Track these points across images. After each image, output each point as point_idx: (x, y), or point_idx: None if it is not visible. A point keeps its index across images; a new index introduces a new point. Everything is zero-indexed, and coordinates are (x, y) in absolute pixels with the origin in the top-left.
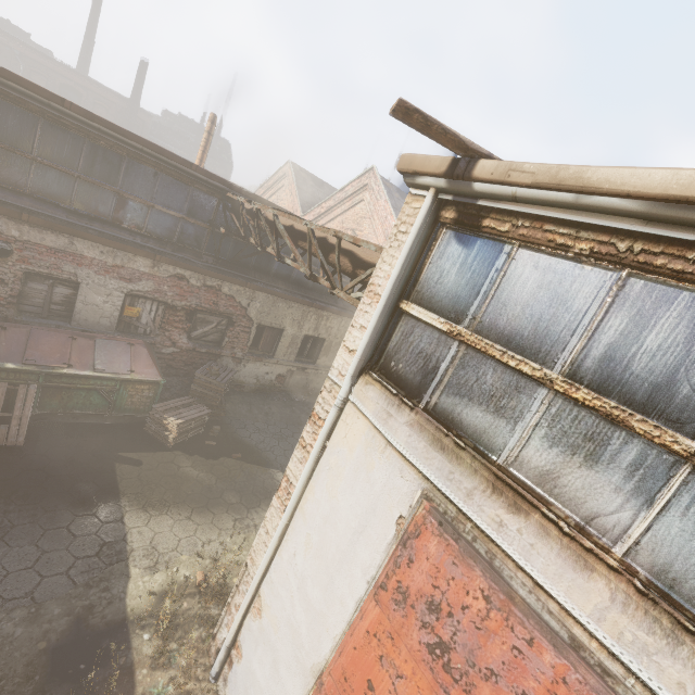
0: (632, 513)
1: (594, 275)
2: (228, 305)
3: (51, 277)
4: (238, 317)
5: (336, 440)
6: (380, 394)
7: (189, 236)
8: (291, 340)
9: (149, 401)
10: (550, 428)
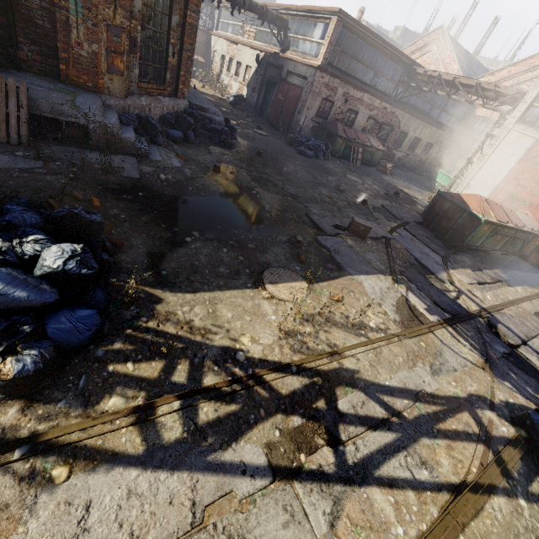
0: None
1: None
2: (394, 121)
3: (351, 110)
4: (395, 127)
5: (505, 139)
6: (522, 126)
7: (389, 88)
8: (409, 139)
9: (379, 159)
10: None
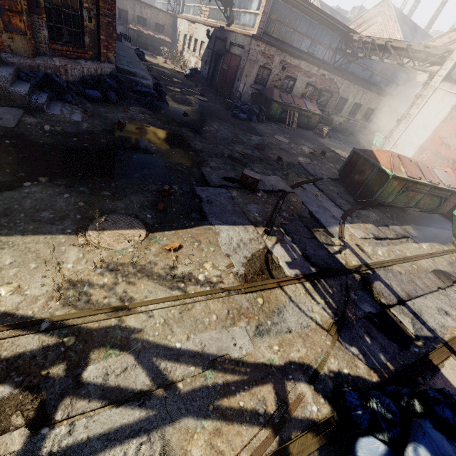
0: None
1: None
2: (333, 87)
3: (290, 77)
4: (334, 93)
5: (431, 98)
6: (449, 84)
7: (327, 56)
8: (349, 105)
9: (316, 123)
10: None
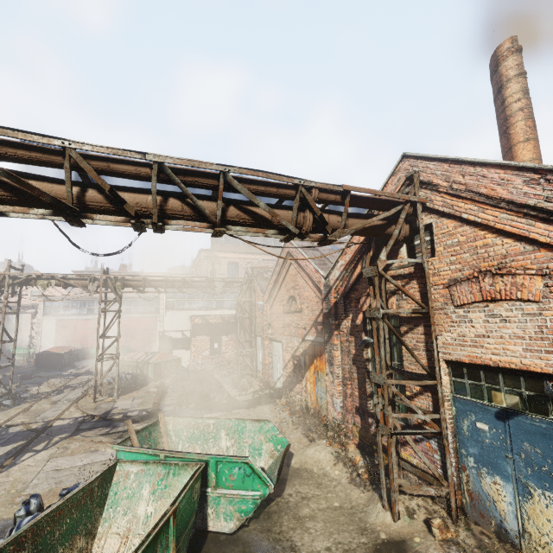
0: (69, 312)
1: (61, 301)
2: None
3: None
4: None
5: (44, 323)
6: (47, 316)
7: None
8: None
9: None
10: (63, 311)
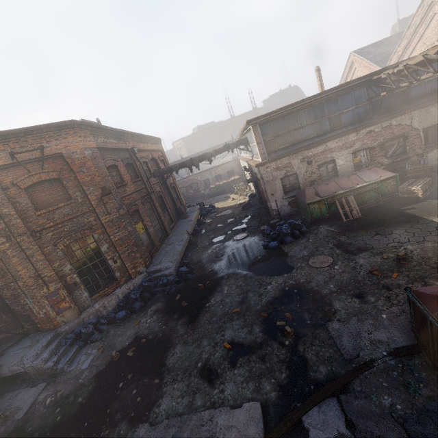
0: None
1: None
2: (399, 130)
3: (324, 163)
4: (408, 133)
5: None
6: None
7: (361, 113)
8: None
9: (394, 187)
10: None
